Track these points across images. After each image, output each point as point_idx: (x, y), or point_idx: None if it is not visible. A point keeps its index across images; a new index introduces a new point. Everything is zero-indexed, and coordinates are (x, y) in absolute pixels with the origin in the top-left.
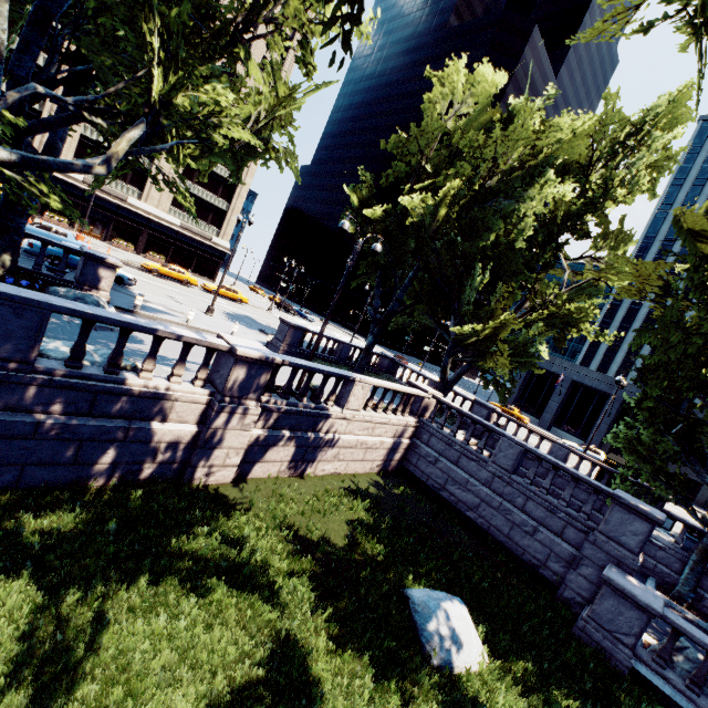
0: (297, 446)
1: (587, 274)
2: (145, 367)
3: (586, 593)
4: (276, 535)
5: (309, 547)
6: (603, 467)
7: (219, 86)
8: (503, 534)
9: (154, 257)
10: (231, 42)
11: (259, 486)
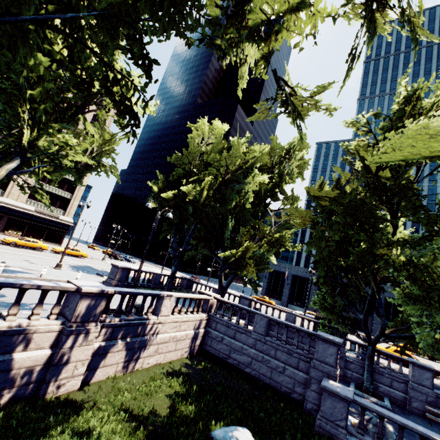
0: (128, 349)
1: (284, 217)
2: (11, 312)
3: (318, 401)
4: (115, 420)
5: (141, 422)
6: (313, 321)
7: (67, 135)
8: (268, 378)
9: (12, 233)
10: (75, 113)
11: (101, 386)
